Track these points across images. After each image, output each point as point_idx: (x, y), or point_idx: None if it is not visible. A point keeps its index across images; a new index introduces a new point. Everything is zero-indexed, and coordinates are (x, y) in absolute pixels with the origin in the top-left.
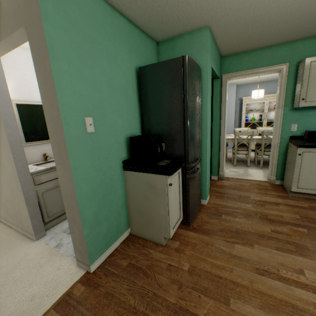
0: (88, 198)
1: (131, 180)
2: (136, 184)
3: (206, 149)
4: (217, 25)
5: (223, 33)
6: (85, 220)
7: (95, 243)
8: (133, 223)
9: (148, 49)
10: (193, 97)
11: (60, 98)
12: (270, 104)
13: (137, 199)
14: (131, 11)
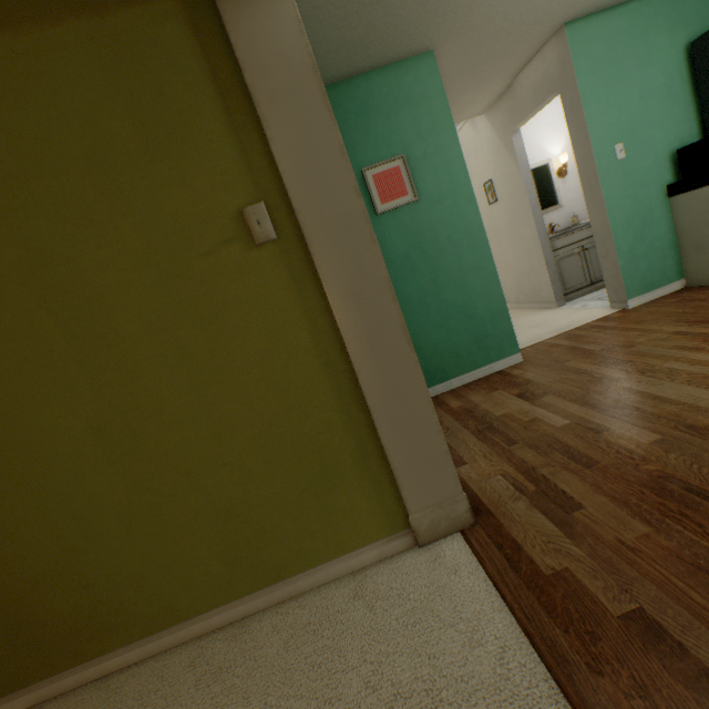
0: (621, 229)
1: (680, 208)
2: (688, 211)
3: None
4: None
5: None
6: (618, 251)
7: (631, 280)
8: (687, 270)
9: None
10: None
11: (591, 136)
12: None
13: (692, 231)
14: None
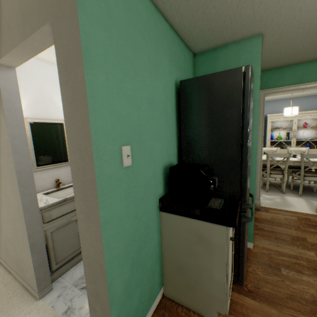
0: (119, 261)
1: (170, 226)
2: (176, 232)
3: (255, 180)
4: (273, 33)
5: (275, 43)
6: (113, 297)
7: None
8: (168, 282)
9: (186, 60)
10: (251, 117)
11: (94, 120)
12: (300, 122)
13: (177, 252)
14: (177, 13)
